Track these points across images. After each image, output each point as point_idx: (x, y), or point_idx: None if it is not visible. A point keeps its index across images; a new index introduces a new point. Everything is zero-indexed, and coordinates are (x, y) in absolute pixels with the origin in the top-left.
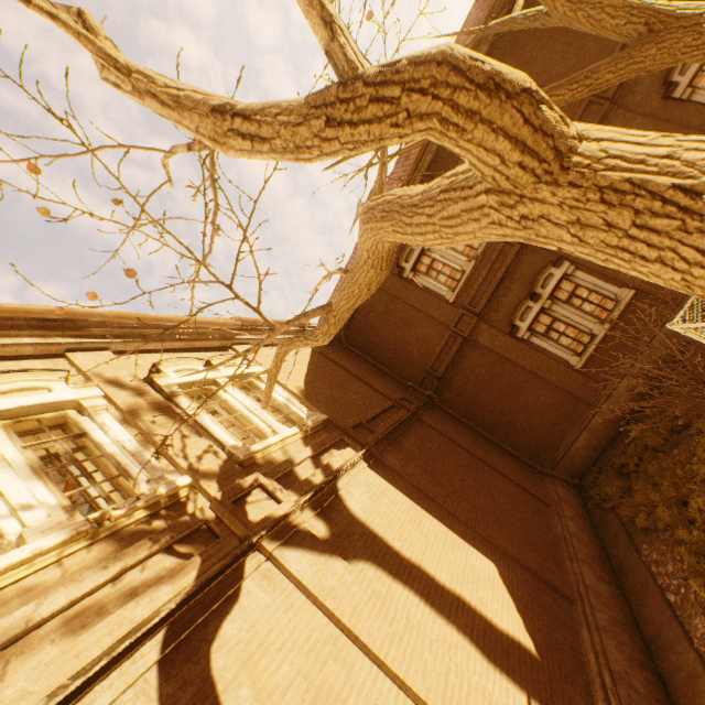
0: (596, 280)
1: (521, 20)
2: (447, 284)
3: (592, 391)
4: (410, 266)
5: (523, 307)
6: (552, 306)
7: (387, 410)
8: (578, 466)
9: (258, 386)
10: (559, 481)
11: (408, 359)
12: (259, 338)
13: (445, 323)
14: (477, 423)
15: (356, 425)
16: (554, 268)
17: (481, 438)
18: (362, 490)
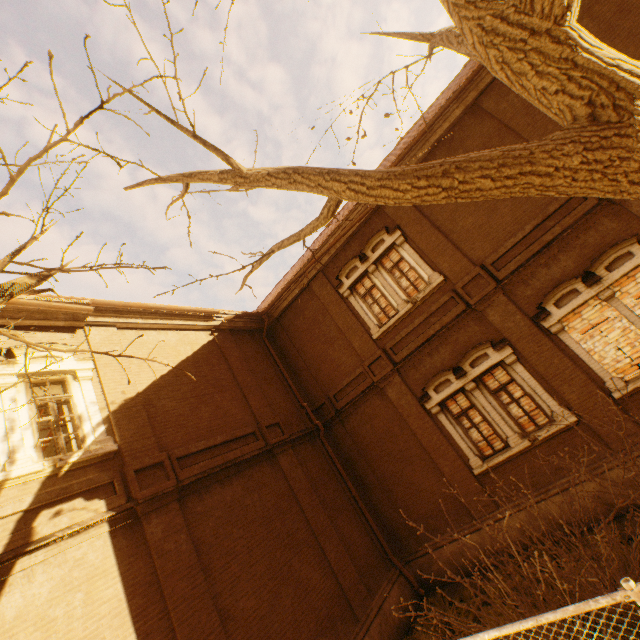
0: (536, 384)
1: (454, 36)
2: (379, 317)
3: (481, 505)
4: (349, 283)
5: (443, 378)
6: (475, 391)
7: (238, 438)
8: (434, 574)
9: (67, 386)
10: (403, 582)
11: (317, 376)
12: (132, 322)
13: (362, 357)
14: (356, 473)
15: (153, 464)
16: (493, 349)
17: (347, 494)
18: (57, 574)
